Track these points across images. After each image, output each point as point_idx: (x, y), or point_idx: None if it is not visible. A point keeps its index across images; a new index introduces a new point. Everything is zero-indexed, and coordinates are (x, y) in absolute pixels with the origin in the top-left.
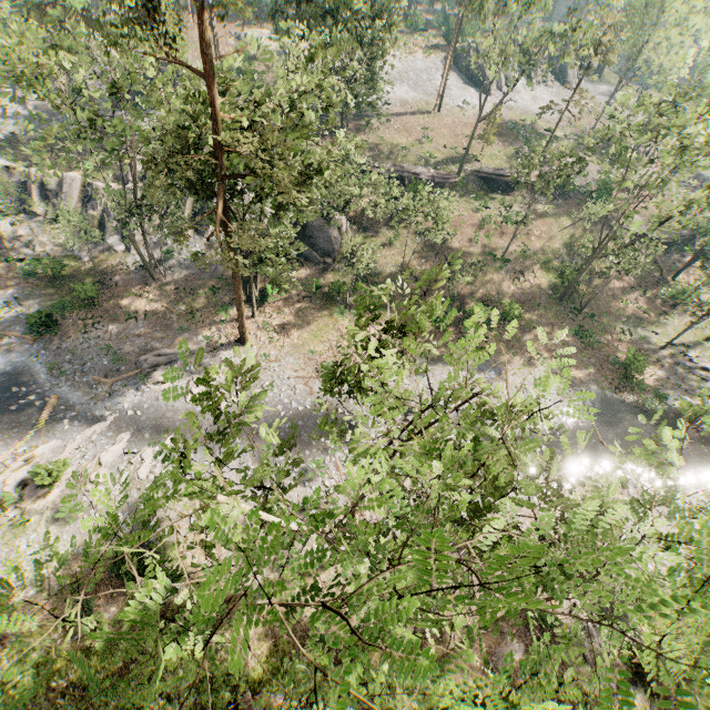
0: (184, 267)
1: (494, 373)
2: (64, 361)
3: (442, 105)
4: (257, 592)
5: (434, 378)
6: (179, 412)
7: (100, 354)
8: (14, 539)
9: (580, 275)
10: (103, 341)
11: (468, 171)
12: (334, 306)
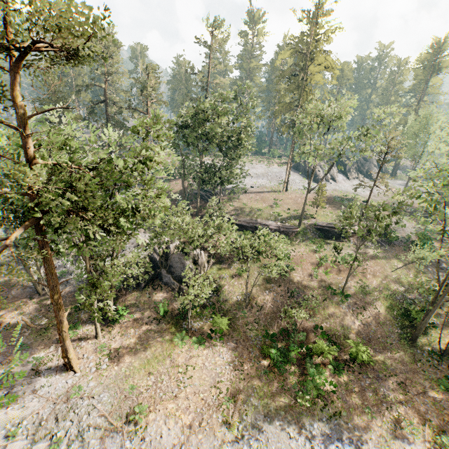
0: (68, 285)
1: (348, 447)
2: None
3: (288, 188)
4: None
5: (267, 448)
6: None
7: None
8: None
9: (428, 317)
10: None
11: (307, 224)
12: (178, 330)
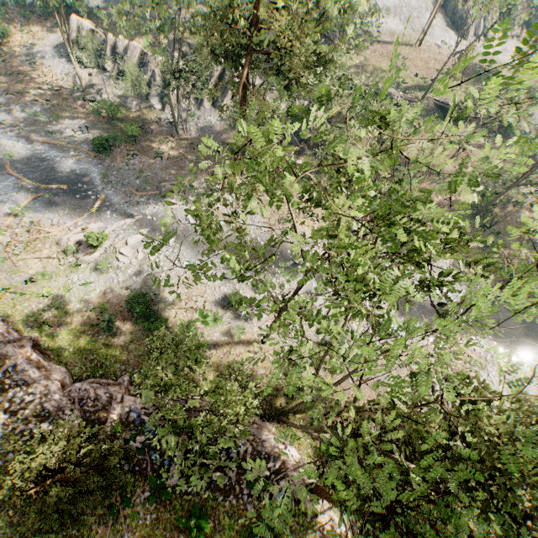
0: (200, 130)
1: None
2: (112, 174)
3: (423, 42)
4: (212, 345)
5: None
6: (180, 225)
7: (135, 175)
8: (70, 274)
9: (498, 197)
10: (138, 167)
11: (430, 99)
12: (300, 181)
